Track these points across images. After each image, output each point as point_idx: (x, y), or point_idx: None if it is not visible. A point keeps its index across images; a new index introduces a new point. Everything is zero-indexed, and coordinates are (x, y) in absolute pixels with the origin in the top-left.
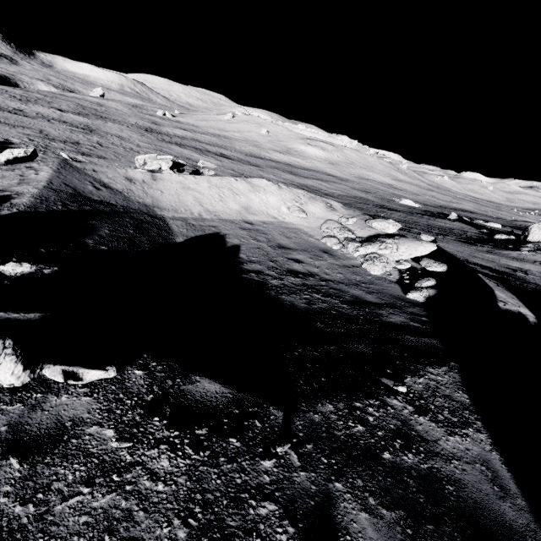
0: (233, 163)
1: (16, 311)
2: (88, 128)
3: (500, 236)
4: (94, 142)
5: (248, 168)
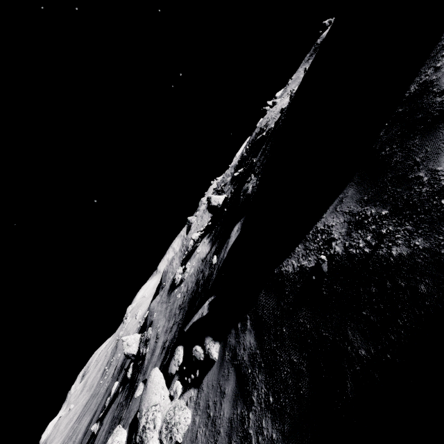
0: None
1: None
2: None
3: (129, 373)
4: None
5: None
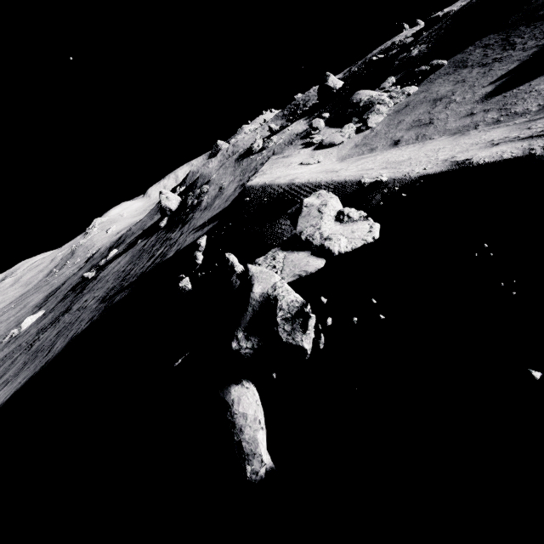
0: None
1: None
2: None
3: (163, 223)
4: None
5: None
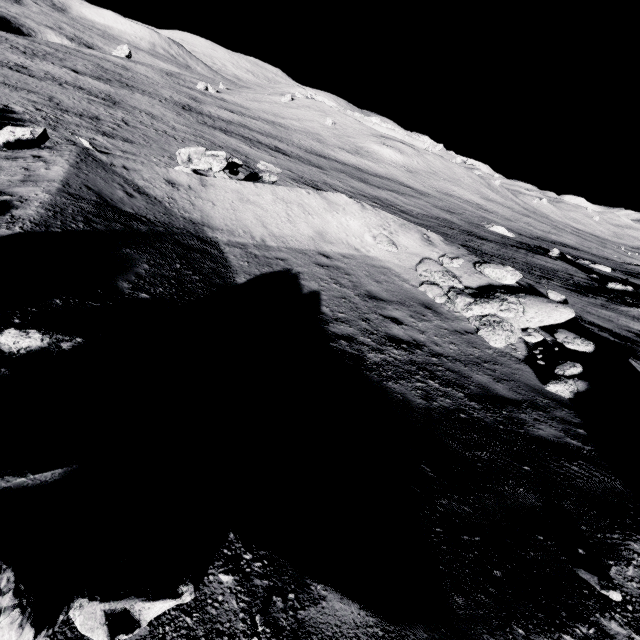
0: (291, 161)
1: (20, 471)
2: (110, 98)
3: (614, 285)
4: (118, 119)
5: (308, 169)
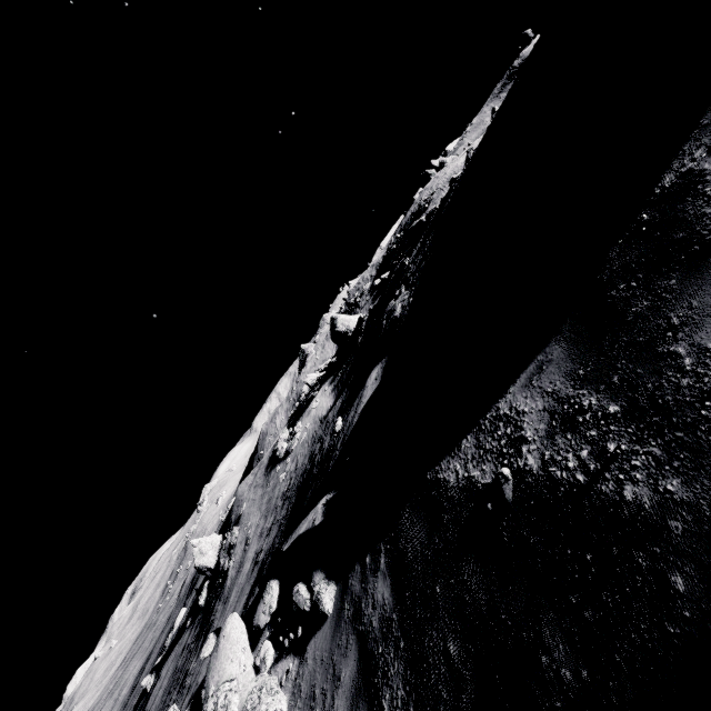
0: None
1: None
2: None
3: (202, 598)
4: None
5: None
